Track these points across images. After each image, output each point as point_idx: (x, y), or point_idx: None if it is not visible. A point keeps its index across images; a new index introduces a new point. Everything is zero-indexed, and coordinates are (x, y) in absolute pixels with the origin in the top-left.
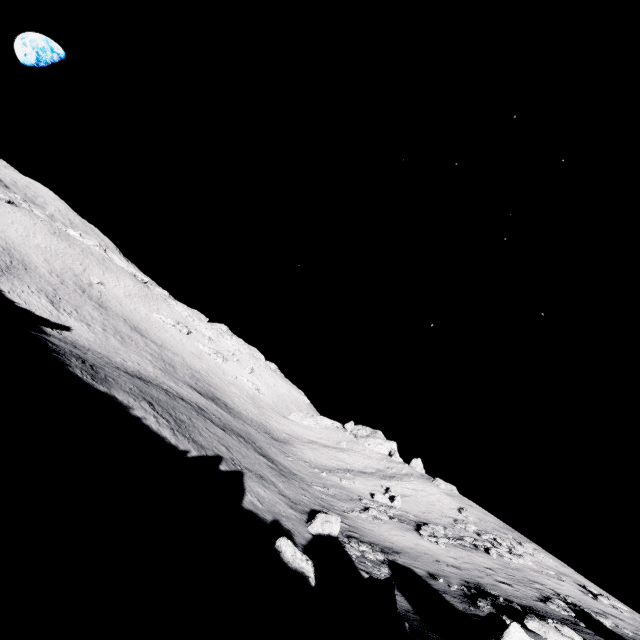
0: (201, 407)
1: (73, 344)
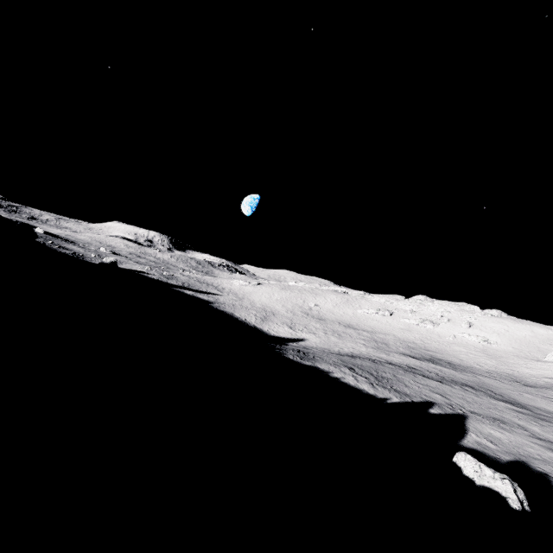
0: (412, 367)
1: (304, 347)
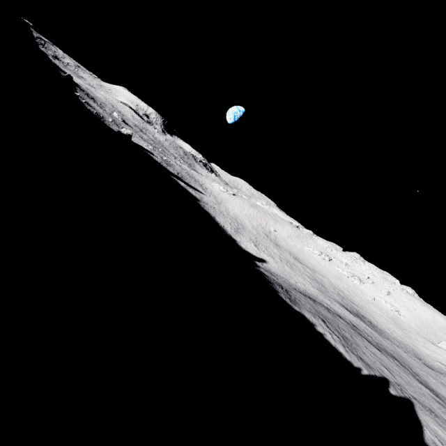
0: (354, 324)
1: (269, 271)
